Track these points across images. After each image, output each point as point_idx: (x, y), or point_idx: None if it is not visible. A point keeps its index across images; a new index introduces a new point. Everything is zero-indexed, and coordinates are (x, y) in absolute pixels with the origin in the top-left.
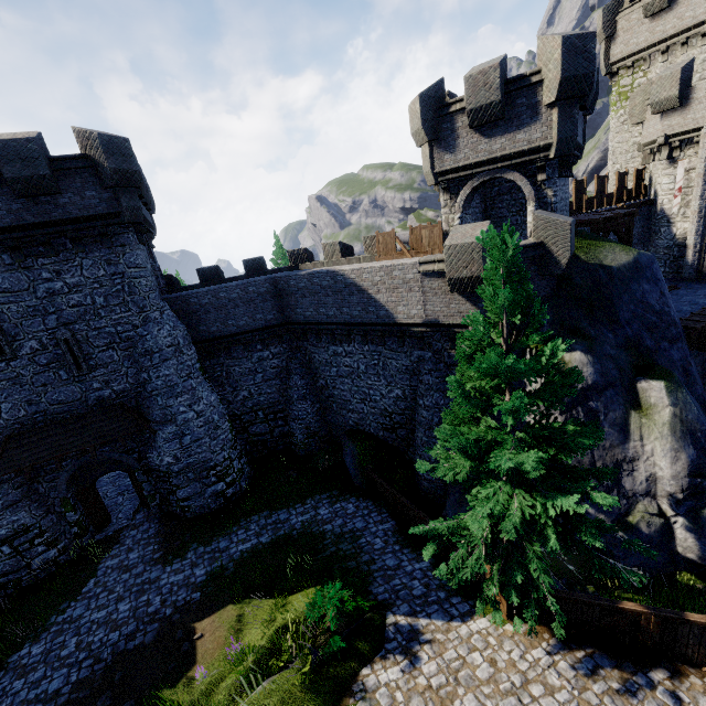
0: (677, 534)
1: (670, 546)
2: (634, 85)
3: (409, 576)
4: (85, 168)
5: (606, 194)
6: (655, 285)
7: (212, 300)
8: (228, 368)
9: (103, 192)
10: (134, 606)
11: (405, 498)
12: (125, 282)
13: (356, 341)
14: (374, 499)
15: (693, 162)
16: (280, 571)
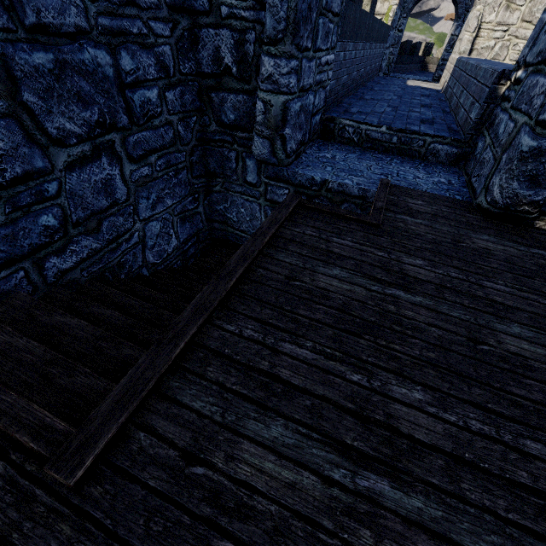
0: None
1: None
2: None
3: None
4: None
5: None
6: None
7: None
8: None
9: None
10: None
11: None
12: None
13: None
14: None
15: None
16: None
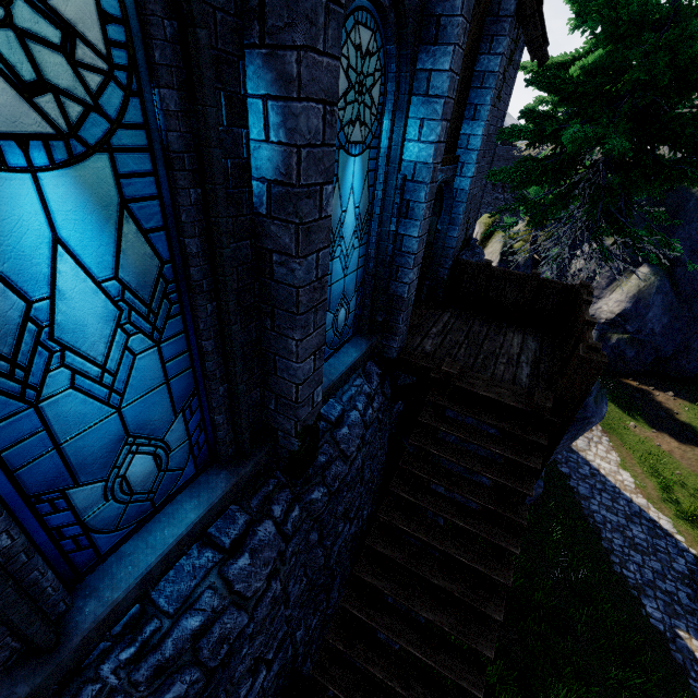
0: None
1: None
2: None
3: None
4: None
5: None
6: None
7: None
8: None
9: None
10: None
11: None
12: None
13: None
14: None
15: None
16: None
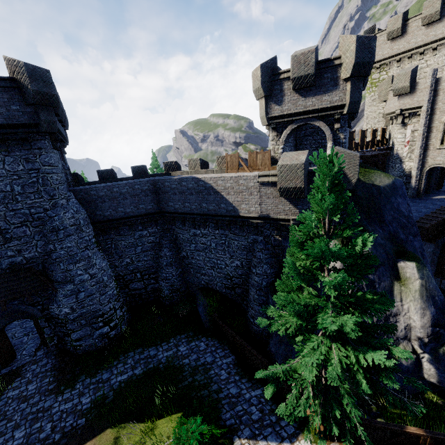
0: (424, 365)
1: (419, 373)
2: (380, 79)
3: (248, 402)
4: (12, 87)
5: (365, 141)
6: (404, 199)
7: (107, 193)
8: (117, 242)
9: (25, 107)
10: (28, 433)
11: (240, 337)
12: (39, 176)
13: (210, 226)
14: (219, 338)
15: (416, 126)
16: (150, 399)
